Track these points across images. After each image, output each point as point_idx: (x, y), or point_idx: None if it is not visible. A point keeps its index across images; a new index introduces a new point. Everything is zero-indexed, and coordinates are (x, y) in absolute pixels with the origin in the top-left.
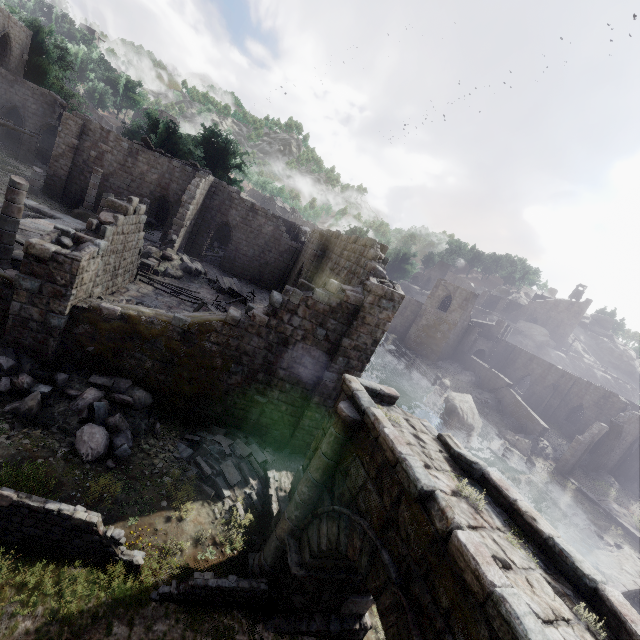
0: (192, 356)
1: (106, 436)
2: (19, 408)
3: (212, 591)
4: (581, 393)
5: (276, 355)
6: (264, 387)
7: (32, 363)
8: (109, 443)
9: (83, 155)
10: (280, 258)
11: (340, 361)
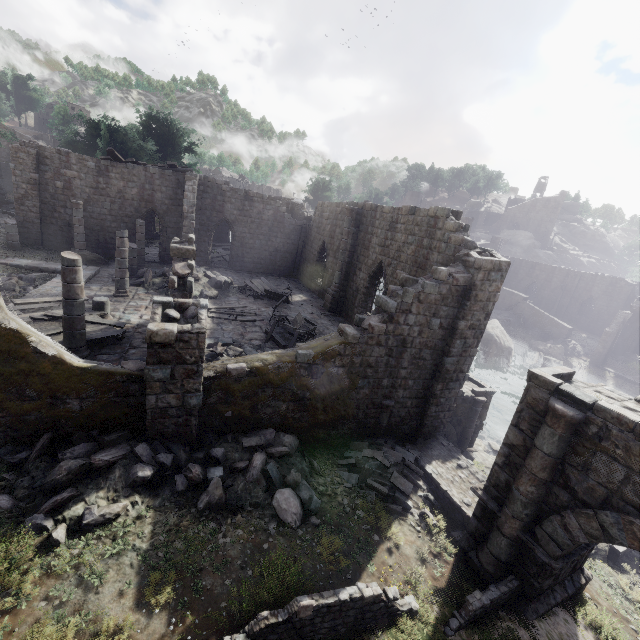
0: (321, 386)
1: (295, 496)
2: (210, 501)
3: (486, 606)
4: (589, 286)
5: (396, 358)
6: (389, 391)
7: (182, 448)
8: (300, 501)
9: (48, 189)
10: (288, 241)
11: (458, 344)
